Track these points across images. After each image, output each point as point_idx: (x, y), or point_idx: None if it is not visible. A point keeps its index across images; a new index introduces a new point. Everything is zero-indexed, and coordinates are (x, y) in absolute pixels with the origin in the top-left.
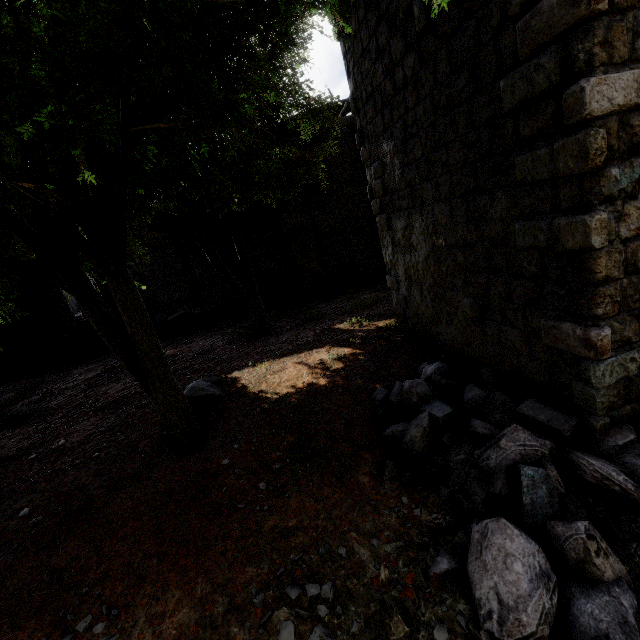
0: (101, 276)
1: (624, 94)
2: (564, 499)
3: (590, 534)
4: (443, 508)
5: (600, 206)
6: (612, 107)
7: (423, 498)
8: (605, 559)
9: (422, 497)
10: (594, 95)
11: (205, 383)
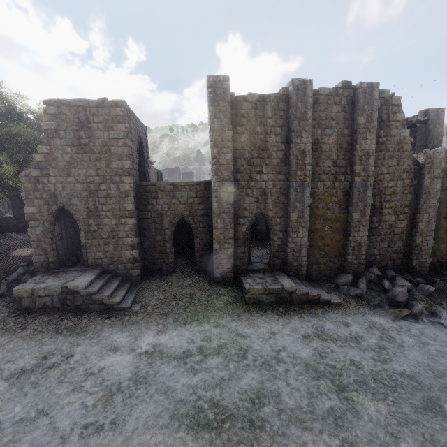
0: (13, 201)
1: (32, 211)
2: (17, 281)
3: (3, 281)
4: (2, 280)
5: (30, 227)
6: (29, 212)
7: (1, 278)
8: (2, 285)
9: (1, 278)
10: (25, 210)
11: (0, 248)
